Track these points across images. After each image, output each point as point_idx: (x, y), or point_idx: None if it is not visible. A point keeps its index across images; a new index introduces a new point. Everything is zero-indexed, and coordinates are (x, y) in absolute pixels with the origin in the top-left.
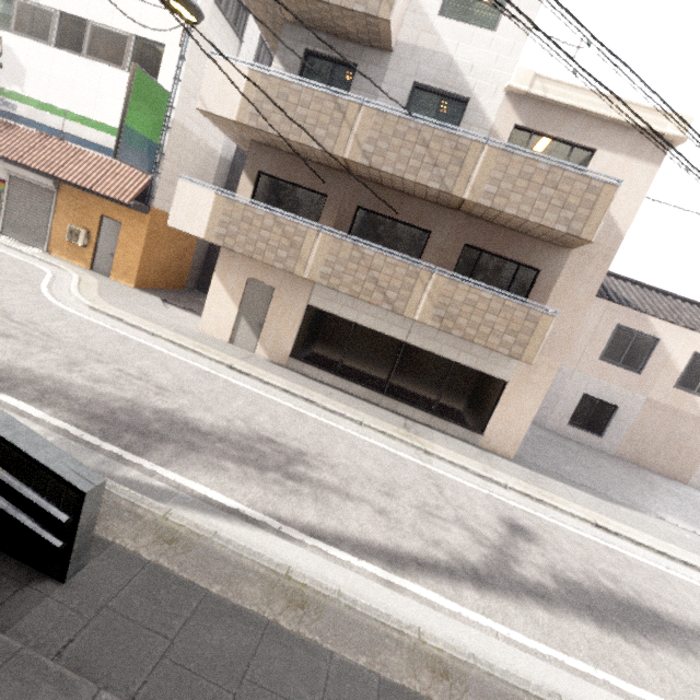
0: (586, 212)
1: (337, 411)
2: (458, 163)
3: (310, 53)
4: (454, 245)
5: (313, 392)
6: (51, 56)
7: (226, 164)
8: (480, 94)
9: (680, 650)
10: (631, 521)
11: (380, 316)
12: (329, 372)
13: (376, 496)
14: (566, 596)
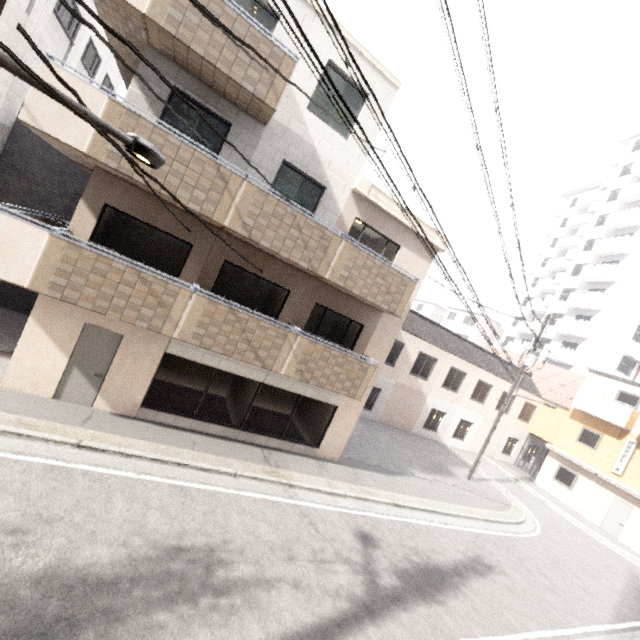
0: (399, 298)
1: (212, 469)
2: (323, 250)
3: (178, 90)
4: (308, 303)
5: (179, 448)
6: None
7: (4, 130)
8: (334, 187)
9: (453, 590)
10: (405, 488)
11: (242, 362)
12: (188, 417)
13: (284, 566)
14: (406, 588)
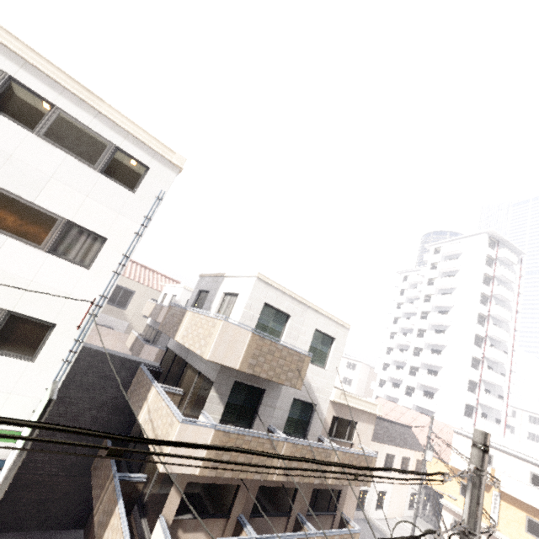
0: (368, 473)
1: None
2: None
3: (235, 380)
4: (308, 491)
5: None
6: None
7: None
8: (321, 402)
9: None
10: None
11: None
12: None
13: None
14: None
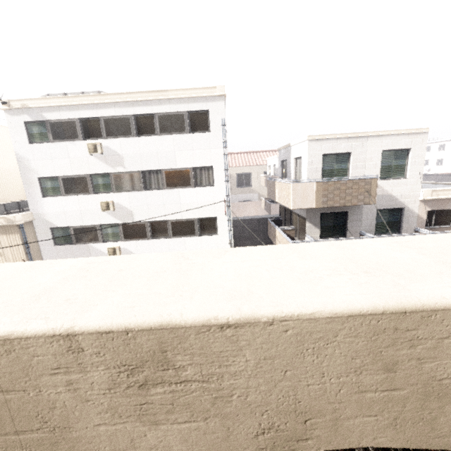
0: None
1: None
2: None
3: (321, 213)
4: None
5: None
6: (151, 244)
7: None
8: (408, 204)
9: None
10: None
11: None
12: None
13: None
14: None
